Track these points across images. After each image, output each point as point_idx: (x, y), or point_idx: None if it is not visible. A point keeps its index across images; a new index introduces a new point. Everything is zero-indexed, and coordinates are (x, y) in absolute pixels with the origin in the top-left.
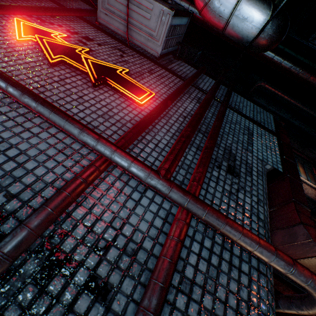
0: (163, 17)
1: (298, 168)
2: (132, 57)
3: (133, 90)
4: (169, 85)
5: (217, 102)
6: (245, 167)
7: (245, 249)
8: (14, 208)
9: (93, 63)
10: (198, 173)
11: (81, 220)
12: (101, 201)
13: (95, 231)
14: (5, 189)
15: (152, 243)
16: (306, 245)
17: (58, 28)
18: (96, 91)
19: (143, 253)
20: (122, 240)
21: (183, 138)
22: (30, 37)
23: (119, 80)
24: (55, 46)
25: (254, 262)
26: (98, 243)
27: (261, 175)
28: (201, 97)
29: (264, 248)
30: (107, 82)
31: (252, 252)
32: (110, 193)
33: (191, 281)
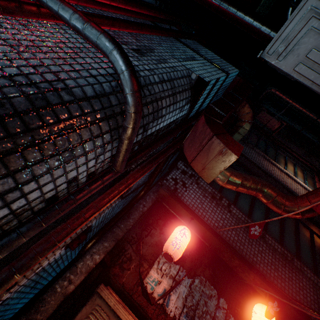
0: None
1: (296, 171)
2: None
3: None
4: None
5: (173, 38)
6: (158, 58)
7: (92, 65)
8: None
9: None
10: None
11: None
12: None
13: None
14: None
15: None
16: (202, 132)
17: None
18: None
19: None
20: None
21: None
22: None
23: None
24: None
25: (93, 72)
26: None
27: (176, 70)
28: None
29: (68, 6)
30: None
31: (60, 15)
32: None
33: (0, 38)
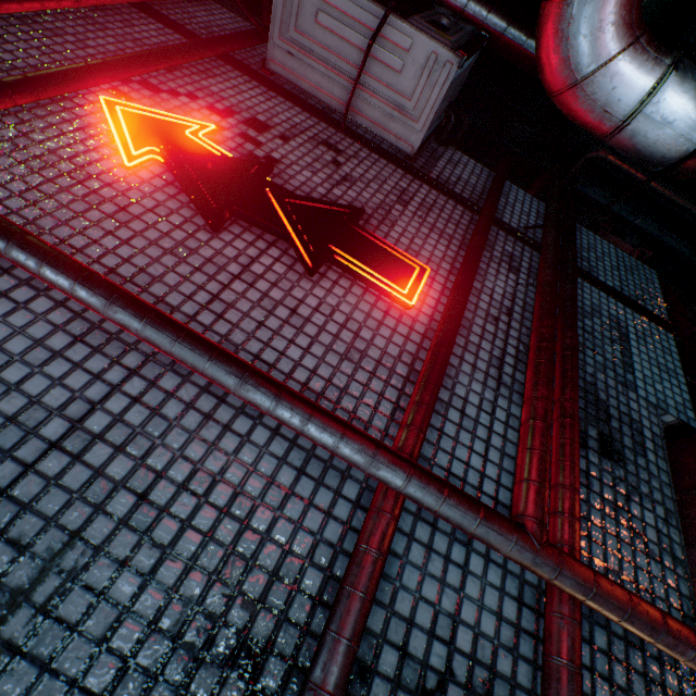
0: (435, 69)
1: None
2: (355, 160)
3: (386, 268)
4: (447, 232)
5: None
6: (629, 432)
7: None
8: (267, 631)
9: (294, 208)
10: (569, 488)
11: (384, 634)
12: (404, 580)
13: (412, 653)
14: (239, 589)
15: (510, 659)
16: None
17: (190, 105)
18: (316, 284)
19: (502, 686)
20: (461, 664)
21: (543, 420)
22: (149, 152)
23: (354, 245)
24: (206, 170)
25: (683, 665)
26: (425, 681)
27: (661, 445)
28: (513, 251)
29: None
30: (334, 257)
31: None
32: (413, 557)
33: None
